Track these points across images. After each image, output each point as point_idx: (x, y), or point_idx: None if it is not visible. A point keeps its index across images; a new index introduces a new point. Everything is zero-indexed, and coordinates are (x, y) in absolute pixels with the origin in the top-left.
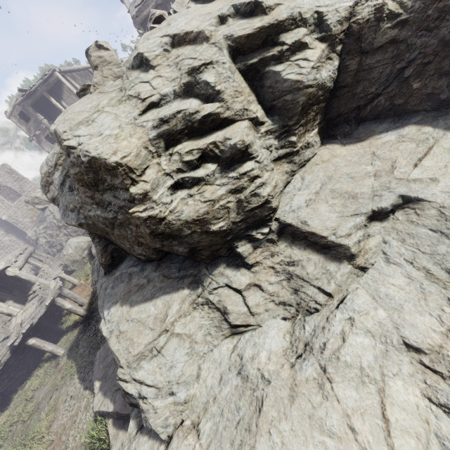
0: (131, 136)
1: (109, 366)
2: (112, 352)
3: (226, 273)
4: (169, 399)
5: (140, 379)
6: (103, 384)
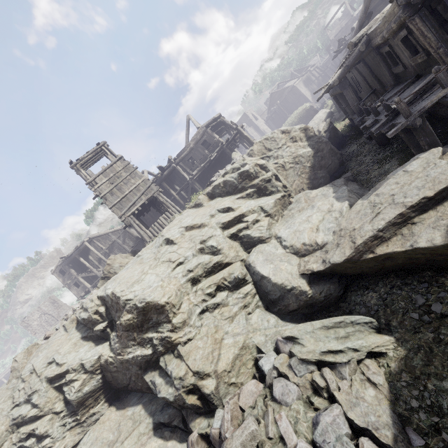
0: (2, 425)
1: None
2: None
3: None
4: None
5: None
6: None
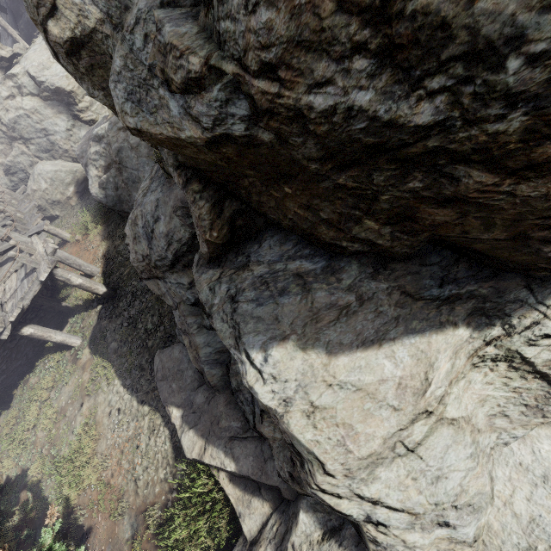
0: None
1: (191, 389)
2: (289, 436)
3: None
4: (438, 531)
5: (373, 497)
6: (189, 417)
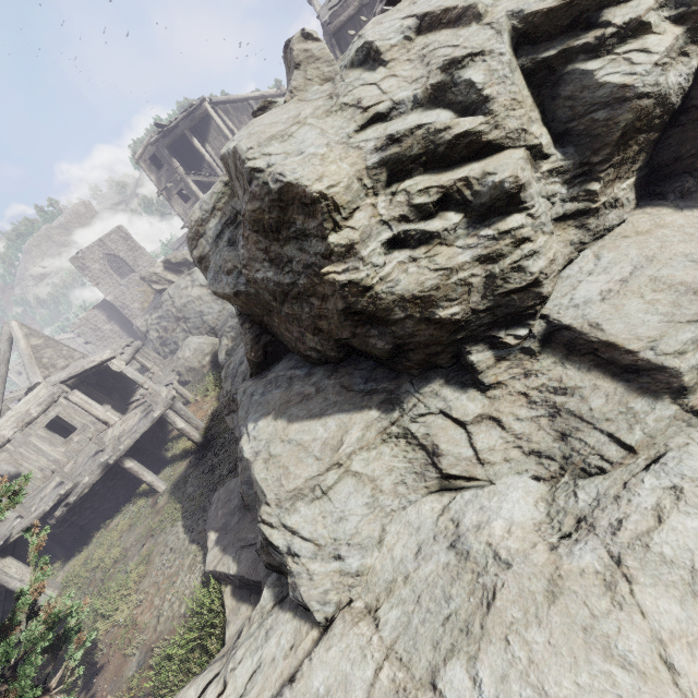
0: (341, 159)
1: (231, 514)
2: (255, 483)
3: (443, 394)
4: (333, 564)
5: (292, 526)
6: (221, 537)
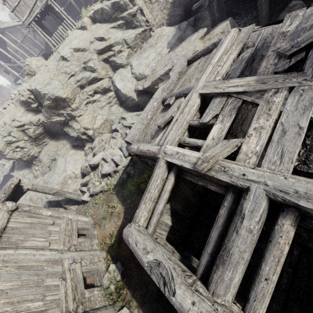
0: (1, 143)
1: None
2: None
3: (34, 166)
4: None
5: None
6: None
